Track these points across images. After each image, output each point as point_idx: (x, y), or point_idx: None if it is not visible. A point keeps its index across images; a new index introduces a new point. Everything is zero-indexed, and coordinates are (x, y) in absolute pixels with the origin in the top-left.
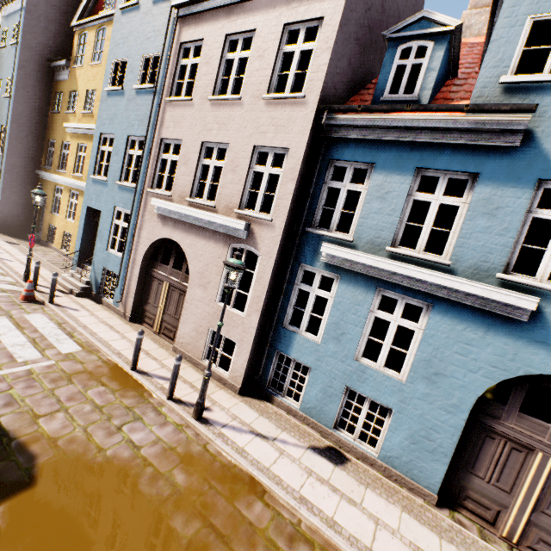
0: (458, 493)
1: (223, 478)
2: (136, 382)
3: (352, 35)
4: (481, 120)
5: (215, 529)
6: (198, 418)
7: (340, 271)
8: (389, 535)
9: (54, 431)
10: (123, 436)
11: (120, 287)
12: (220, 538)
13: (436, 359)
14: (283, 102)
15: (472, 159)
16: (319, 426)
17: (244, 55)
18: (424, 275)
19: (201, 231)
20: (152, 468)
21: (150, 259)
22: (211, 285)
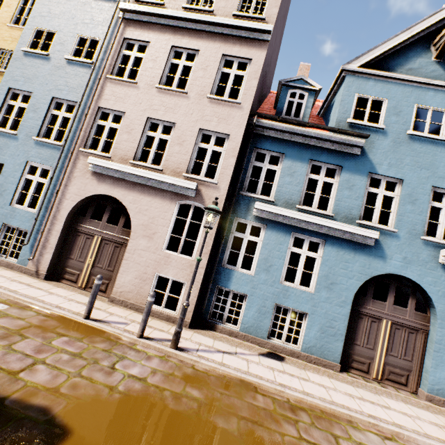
0: (348, 360)
1: (224, 385)
2: (95, 330)
3: (263, 75)
4: (343, 138)
5: (248, 419)
6: (176, 347)
7: (266, 222)
8: (334, 391)
9: (47, 382)
10: (122, 373)
11: (32, 243)
12: (255, 423)
13: (331, 274)
14: (224, 103)
15: (338, 158)
16: (257, 339)
17: (188, 64)
18: (322, 221)
19: (146, 189)
20: (169, 391)
21: (75, 215)
22: (157, 235)
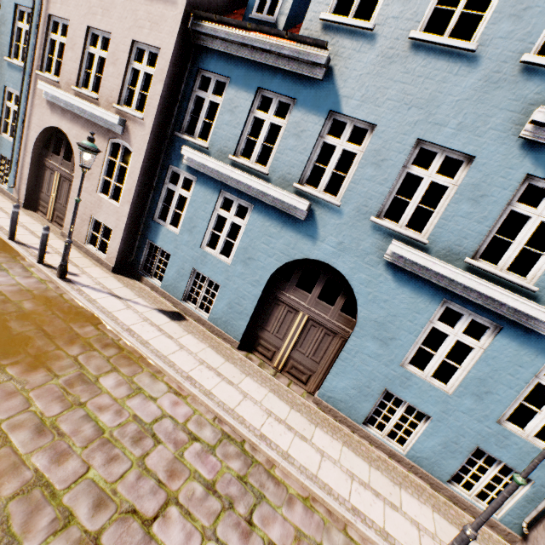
0: (255, 342)
1: (68, 312)
2: (12, 249)
3: None
4: (299, 51)
5: (45, 332)
6: (61, 277)
7: (197, 174)
8: (187, 354)
9: None
10: None
11: (14, 173)
12: (47, 336)
13: (250, 247)
14: None
15: (294, 86)
16: (173, 299)
17: None
18: (247, 179)
19: (85, 122)
20: (4, 297)
21: (42, 148)
22: (93, 176)
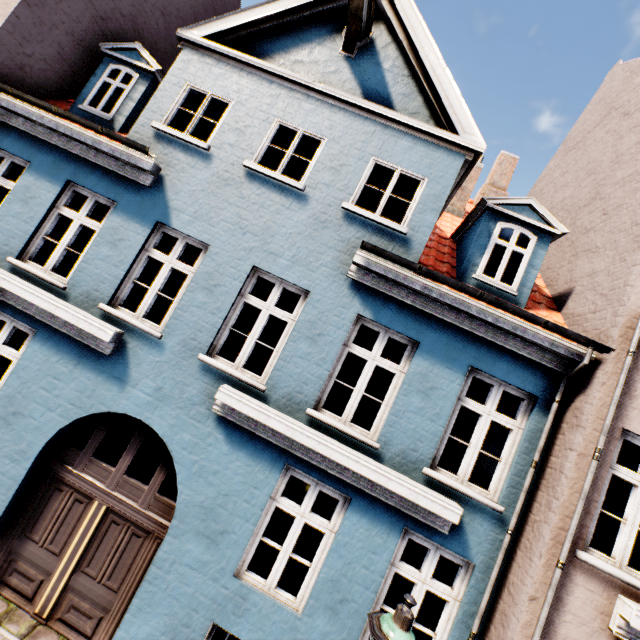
0: (7, 568)
1: None
2: None
3: (63, 28)
4: (121, 151)
5: None
6: None
7: None
8: None
9: None
10: None
11: None
12: None
13: (21, 395)
14: None
15: (115, 187)
16: None
17: None
18: (26, 292)
19: None
20: None
21: None
22: None
